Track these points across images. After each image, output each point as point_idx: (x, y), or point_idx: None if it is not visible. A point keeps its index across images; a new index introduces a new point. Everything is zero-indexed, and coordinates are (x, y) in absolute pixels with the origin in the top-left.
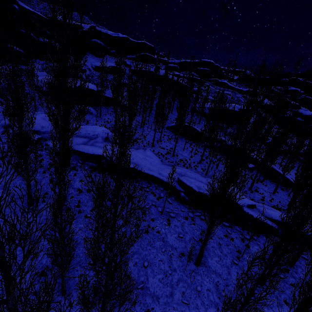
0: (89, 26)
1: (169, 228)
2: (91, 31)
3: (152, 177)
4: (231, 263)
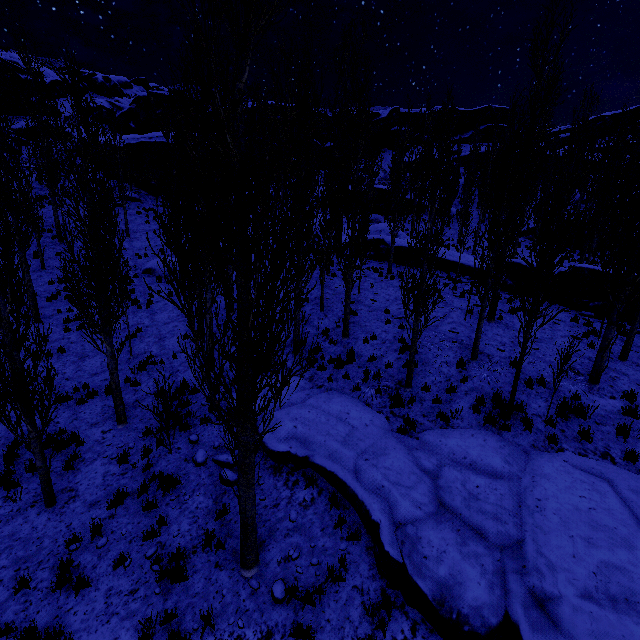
0: (389, 111)
1: (461, 299)
2: (391, 117)
3: (453, 264)
4: (565, 336)
